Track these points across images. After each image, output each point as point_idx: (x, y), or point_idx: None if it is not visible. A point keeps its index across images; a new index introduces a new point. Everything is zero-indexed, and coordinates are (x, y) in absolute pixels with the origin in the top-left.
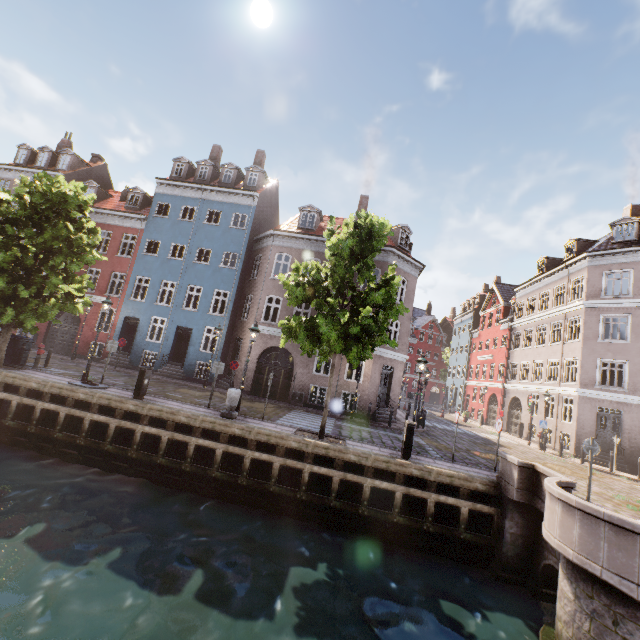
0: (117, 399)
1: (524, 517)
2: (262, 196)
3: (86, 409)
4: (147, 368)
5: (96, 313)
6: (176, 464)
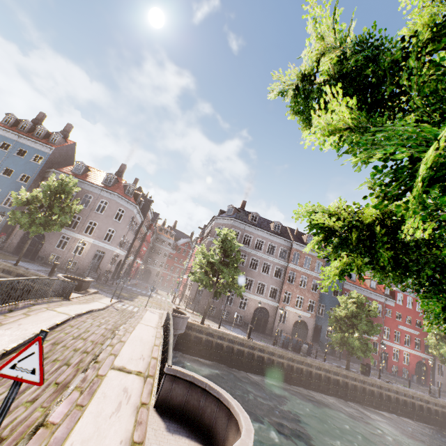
0: None
1: None
2: (58, 149)
3: None
4: None
5: None
6: None
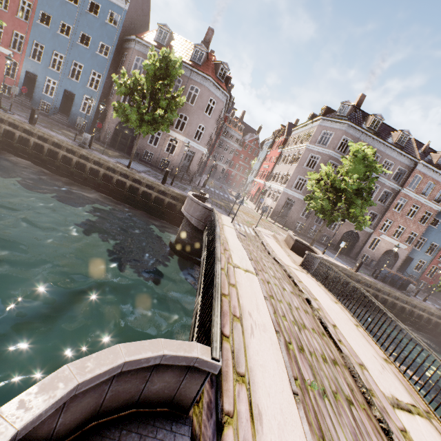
0: (19, 121)
1: None
2: (134, 2)
3: (1, 122)
4: (36, 109)
5: (3, 62)
6: (52, 161)
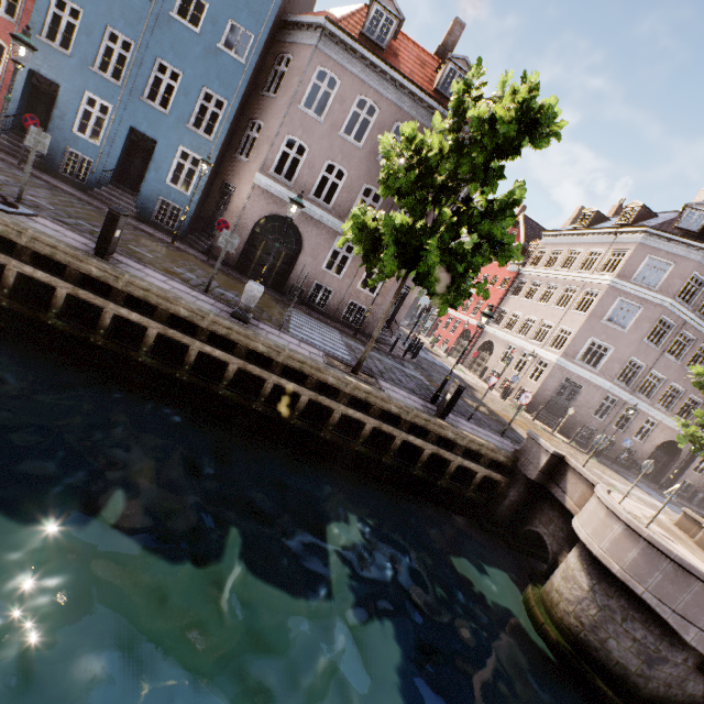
0: (68, 251)
1: (528, 490)
2: None
3: (4, 249)
4: (122, 213)
5: None
6: (167, 369)
